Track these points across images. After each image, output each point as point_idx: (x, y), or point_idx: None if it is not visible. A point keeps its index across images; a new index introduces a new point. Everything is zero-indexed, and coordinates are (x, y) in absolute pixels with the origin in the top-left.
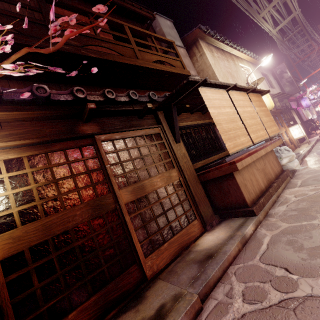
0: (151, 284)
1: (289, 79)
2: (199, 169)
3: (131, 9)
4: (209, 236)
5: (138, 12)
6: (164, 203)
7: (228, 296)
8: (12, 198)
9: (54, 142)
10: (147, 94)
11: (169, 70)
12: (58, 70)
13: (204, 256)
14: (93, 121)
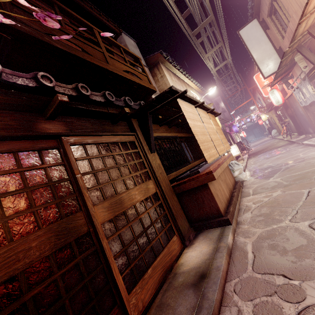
0: None
1: (224, 109)
2: (171, 181)
3: (98, 18)
4: (191, 252)
5: (105, 23)
6: (143, 219)
7: None
8: None
9: None
10: (123, 98)
11: (138, 82)
12: (50, 20)
13: (196, 276)
14: (58, 119)
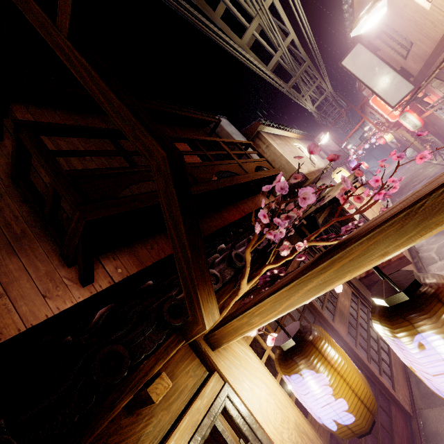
0: (420, 419)
1: (334, 146)
2: None
3: (201, 119)
4: None
5: (207, 120)
6: (360, 323)
7: None
8: None
9: None
10: None
11: (269, 174)
12: None
13: None
14: None
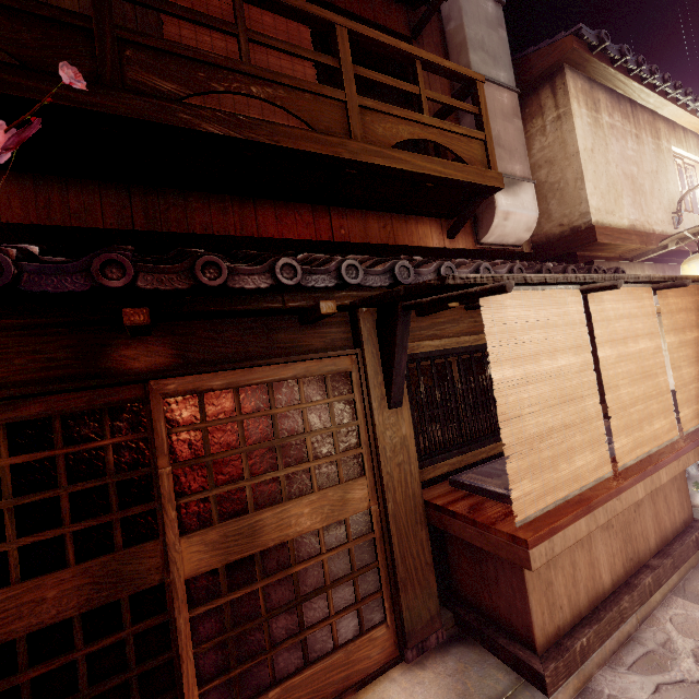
0: None
1: None
2: (441, 475)
3: None
4: (401, 691)
5: None
6: (304, 574)
7: None
8: None
9: (26, 397)
10: (336, 264)
11: (440, 172)
12: None
13: None
14: (160, 332)
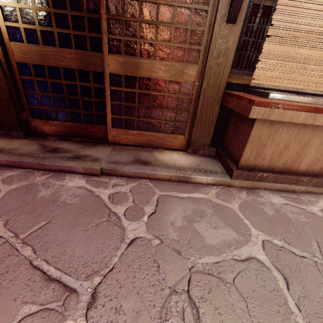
0: (107, 145)
1: None
2: (244, 88)
3: None
4: (178, 155)
5: None
6: (155, 97)
7: (114, 185)
8: (19, 12)
9: None
10: None
11: None
12: None
13: (146, 160)
14: None
